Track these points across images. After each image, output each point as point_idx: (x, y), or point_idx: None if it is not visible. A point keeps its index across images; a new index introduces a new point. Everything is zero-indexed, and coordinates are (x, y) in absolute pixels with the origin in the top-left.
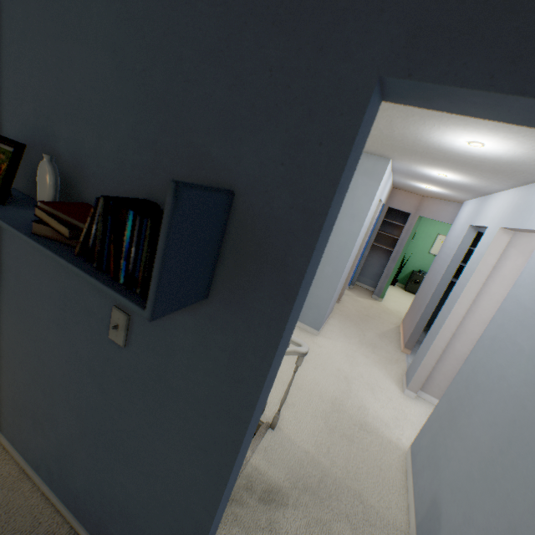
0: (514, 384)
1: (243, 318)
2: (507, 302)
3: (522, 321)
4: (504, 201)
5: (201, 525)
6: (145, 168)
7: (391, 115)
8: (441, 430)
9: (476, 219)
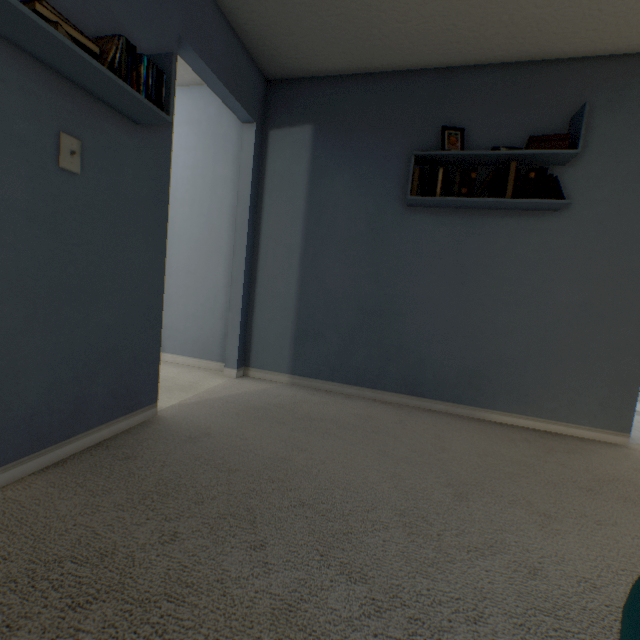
0: None
1: (157, 138)
2: None
3: None
4: None
5: (160, 292)
6: (75, 6)
7: None
8: None
9: None
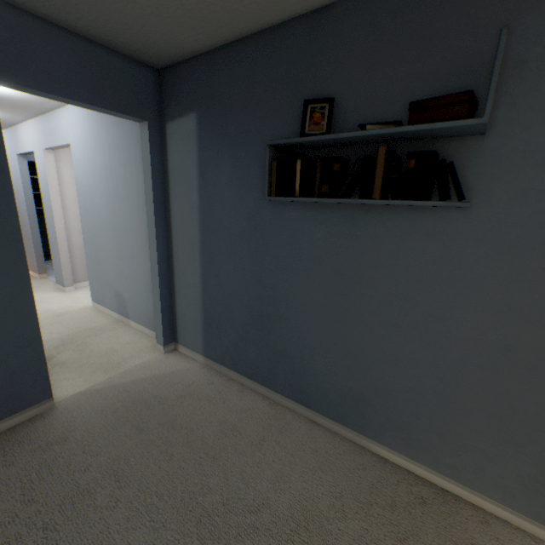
0: (106, 219)
1: None
2: (80, 189)
3: (91, 192)
4: (33, 130)
5: (32, 315)
6: None
7: None
8: (98, 271)
9: (20, 148)
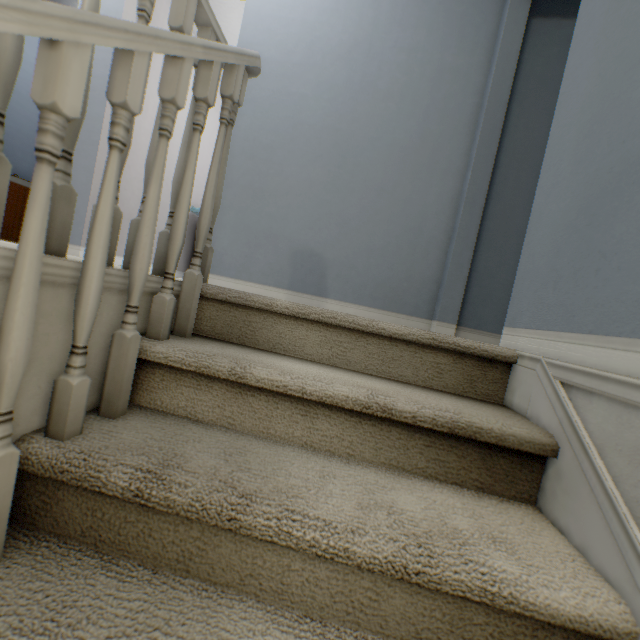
0: (317, 122)
1: None
2: None
3: (286, 74)
4: None
5: None
6: None
7: None
8: (248, 211)
9: None
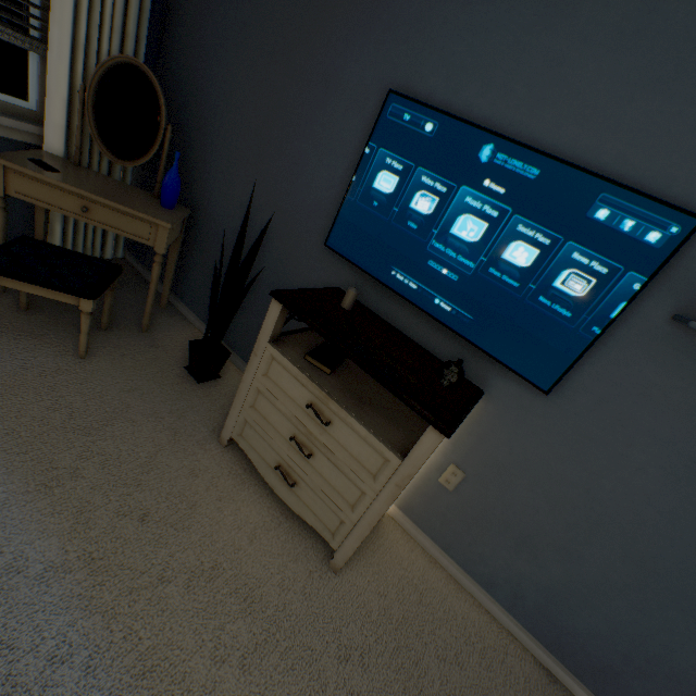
0: None
1: None
2: None
3: None
4: None
5: None
6: None
7: None
8: None
9: None
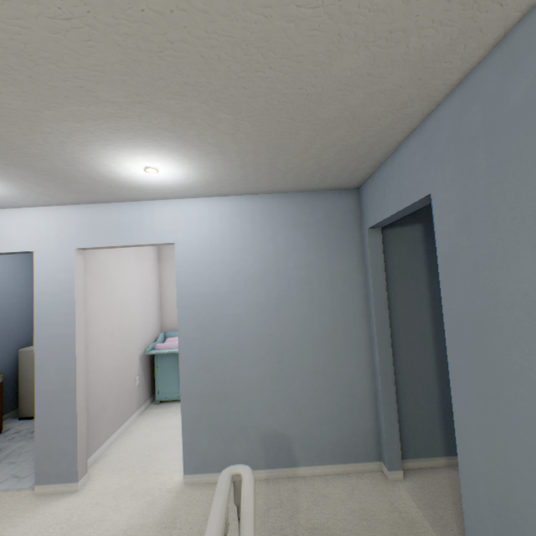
0: (254, 332)
1: None
2: (187, 299)
3: (220, 301)
4: (44, 221)
5: None
6: None
7: (148, 116)
8: (217, 414)
9: None
